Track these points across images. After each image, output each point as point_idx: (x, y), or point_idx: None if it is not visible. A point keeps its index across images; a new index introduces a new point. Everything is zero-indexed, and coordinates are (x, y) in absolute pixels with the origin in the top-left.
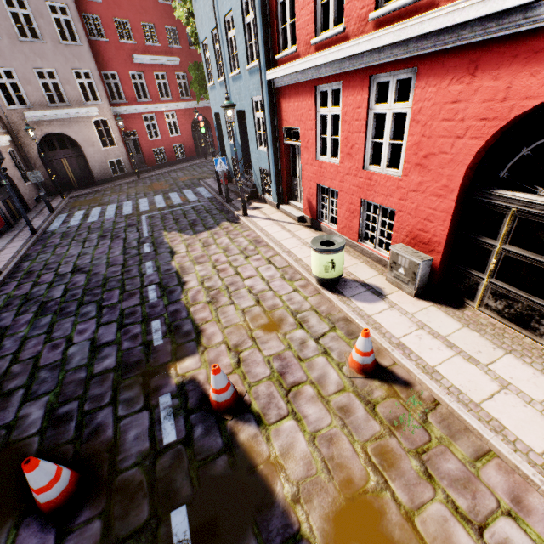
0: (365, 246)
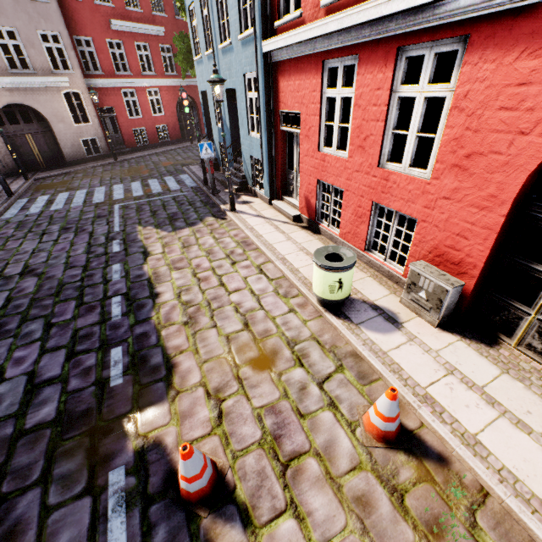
0: (372, 256)
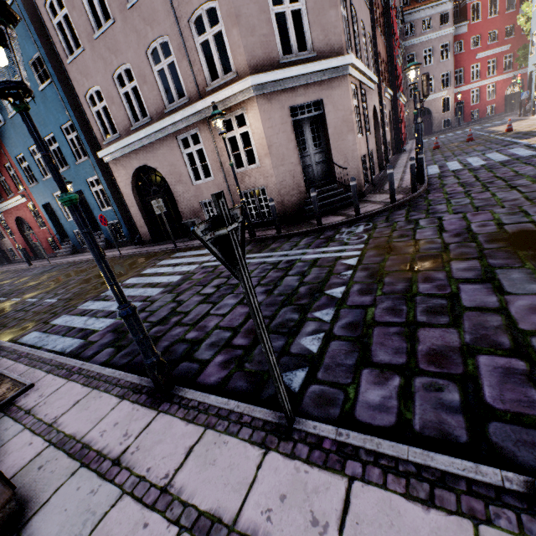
0: None
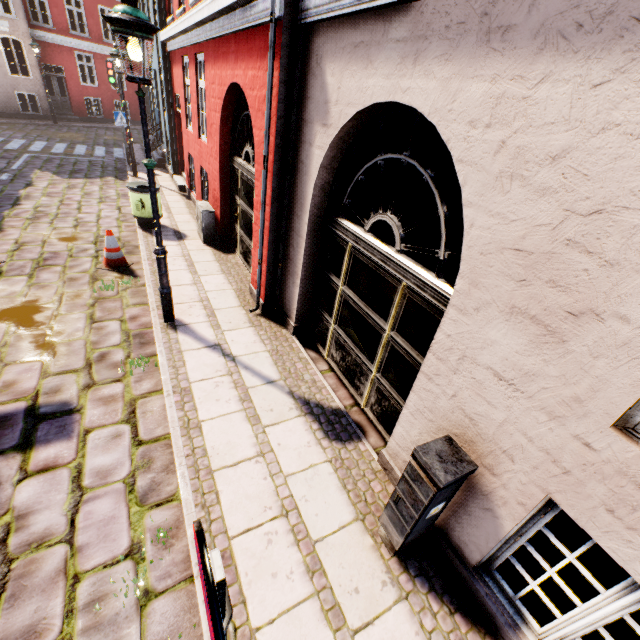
0: None
